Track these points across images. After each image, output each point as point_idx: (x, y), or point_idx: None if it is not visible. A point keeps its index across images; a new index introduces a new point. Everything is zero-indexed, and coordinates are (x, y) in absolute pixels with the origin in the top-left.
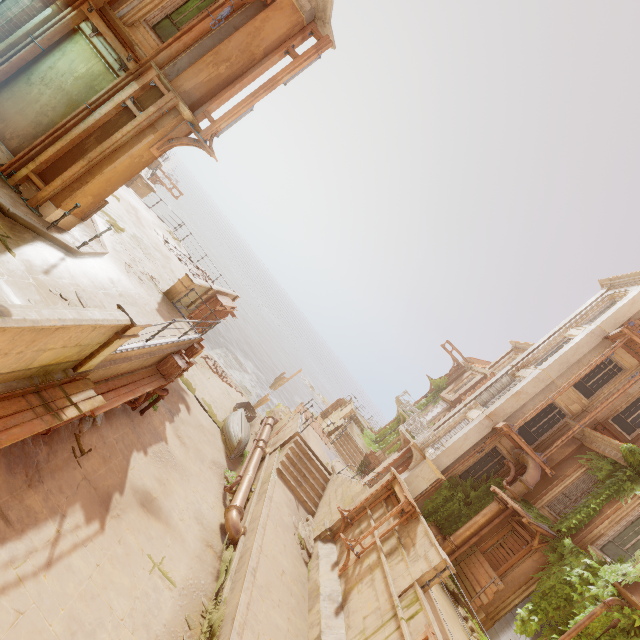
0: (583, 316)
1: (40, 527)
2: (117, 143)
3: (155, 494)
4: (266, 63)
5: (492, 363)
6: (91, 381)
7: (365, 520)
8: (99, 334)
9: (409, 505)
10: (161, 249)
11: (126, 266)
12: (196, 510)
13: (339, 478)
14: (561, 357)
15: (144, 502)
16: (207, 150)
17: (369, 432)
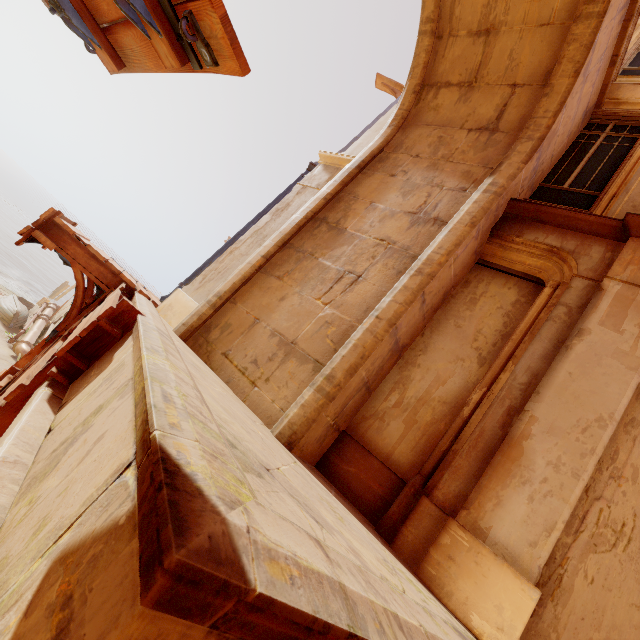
0: None
1: None
2: None
3: None
4: None
5: None
6: None
7: None
8: None
9: None
10: None
11: None
12: None
13: None
14: None
15: None
16: None
17: None
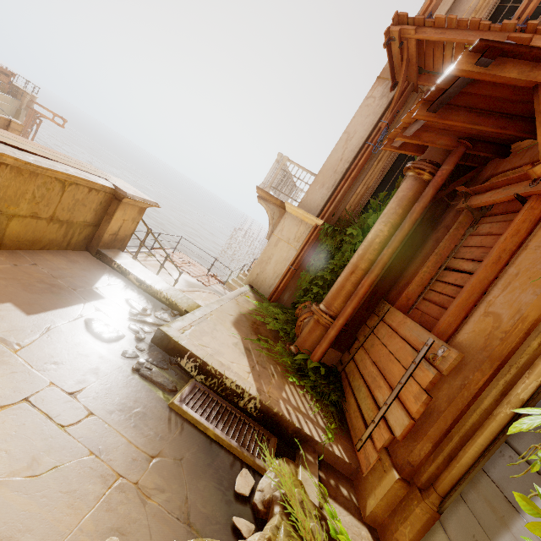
0: None
1: None
2: None
3: None
4: None
5: None
6: None
7: None
8: None
9: None
10: None
11: None
12: None
13: None
14: None
15: None
16: None
17: None
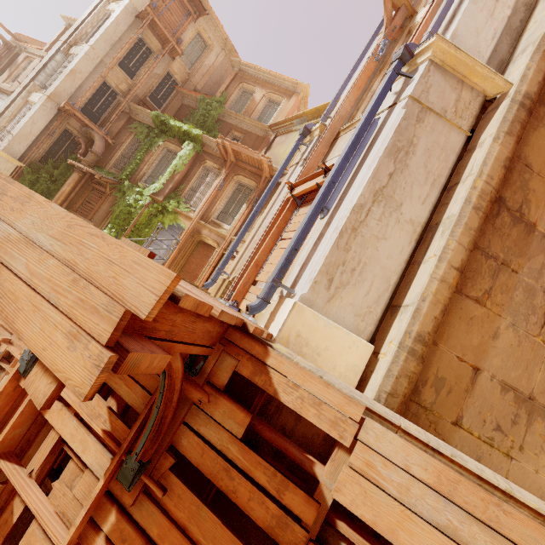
0: None
1: None
2: None
3: None
4: None
5: (48, 44)
6: None
7: None
8: None
9: None
10: None
11: None
12: None
13: None
14: (105, 33)
15: None
16: None
17: None
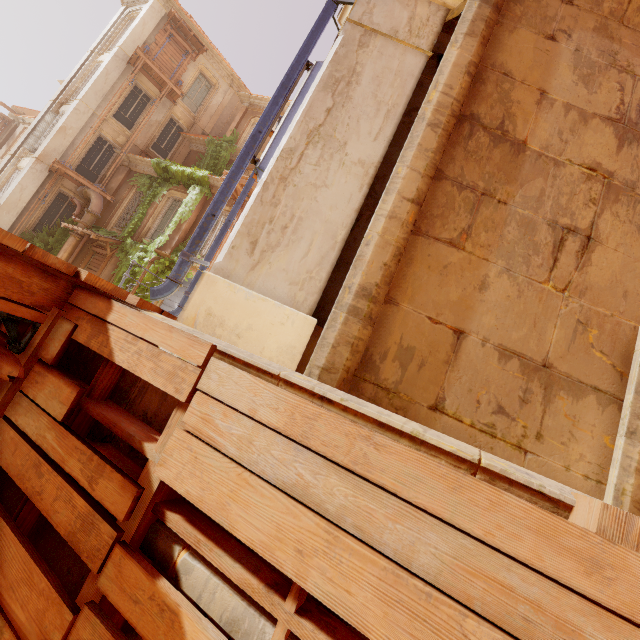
0: (110, 38)
1: None
2: None
3: None
4: None
5: None
6: None
7: None
8: None
9: None
10: None
11: None
12: None
13: None
14: (95, 84)
15: None
16: None
17: None
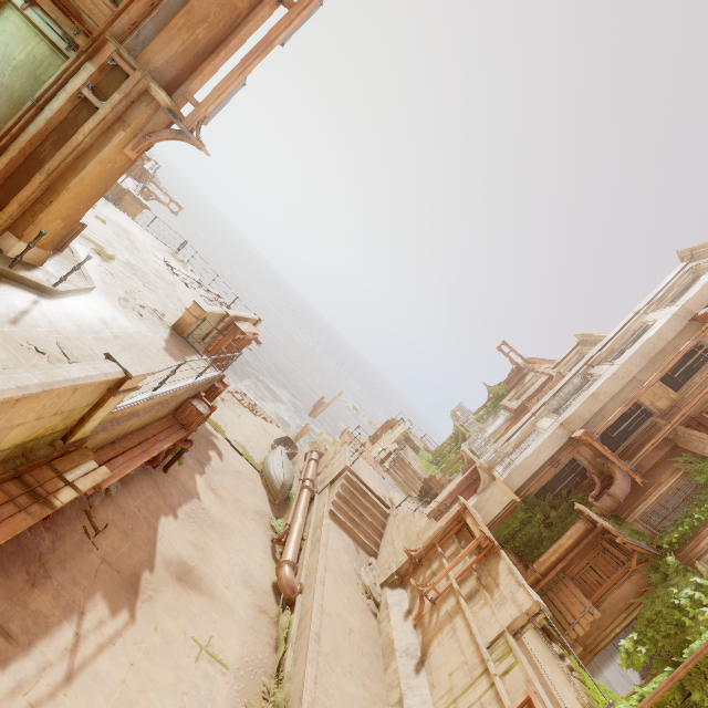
0: (662, 296)
1: (53, 634)
2: (80, 147)
3: (192, 563)
4: (254, 19)
5: (557, 361)
6: (90, 450)
7: (436, 559)
8: (85, 395)
9: (486, 540)
10: (163, 275)
11: (121, 301)
12: (243, 572)
13: (400, 512)
14: (642, 347)
15: (180, 575)
16: (195, 143)
17: (425, 453)
